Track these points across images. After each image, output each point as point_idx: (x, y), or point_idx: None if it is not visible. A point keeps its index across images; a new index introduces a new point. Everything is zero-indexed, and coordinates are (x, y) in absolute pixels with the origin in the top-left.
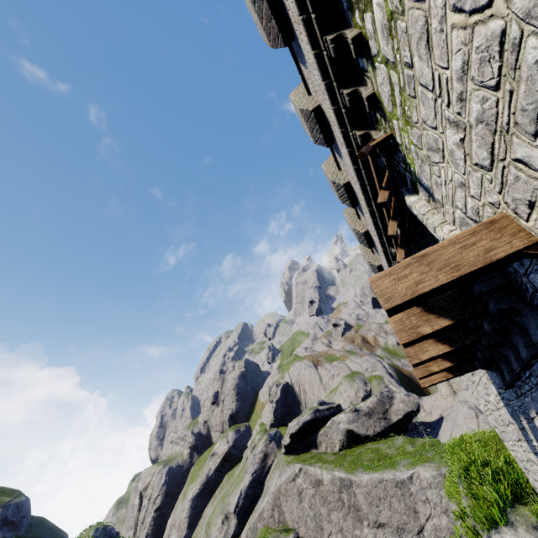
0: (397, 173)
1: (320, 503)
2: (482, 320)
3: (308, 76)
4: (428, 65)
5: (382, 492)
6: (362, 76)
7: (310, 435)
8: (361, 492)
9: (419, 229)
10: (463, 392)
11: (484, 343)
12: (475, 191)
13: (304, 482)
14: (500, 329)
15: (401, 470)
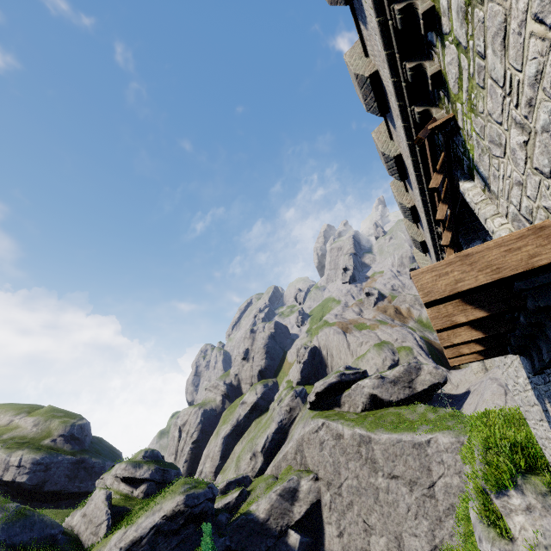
0: (454, 155)
1: (340, 453)
2: (519, 313)
3: (367, 38)
4: (501, 61)
5: (399, 450)
6: (429, 50)
7: (335, 395)
8: (378, 448)
9: (470, 211)
10: (495, 369)
11: (518, 333)
12: (531, 192)
13: (326, 435)
14: (536, 323)
15: (420, 434)
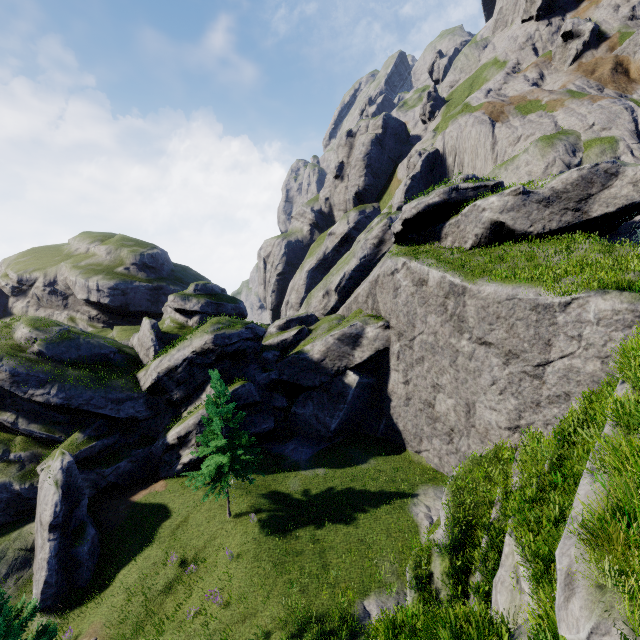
0: None
1: (418, 304)
2: None
3: None
4: None
5: (506, 311)
6: None
7: (435, 223)
8: (473, 304)
9: None
10: None
11: None
12: None
13: (404, 279)
14: None
15: (555, 291)
